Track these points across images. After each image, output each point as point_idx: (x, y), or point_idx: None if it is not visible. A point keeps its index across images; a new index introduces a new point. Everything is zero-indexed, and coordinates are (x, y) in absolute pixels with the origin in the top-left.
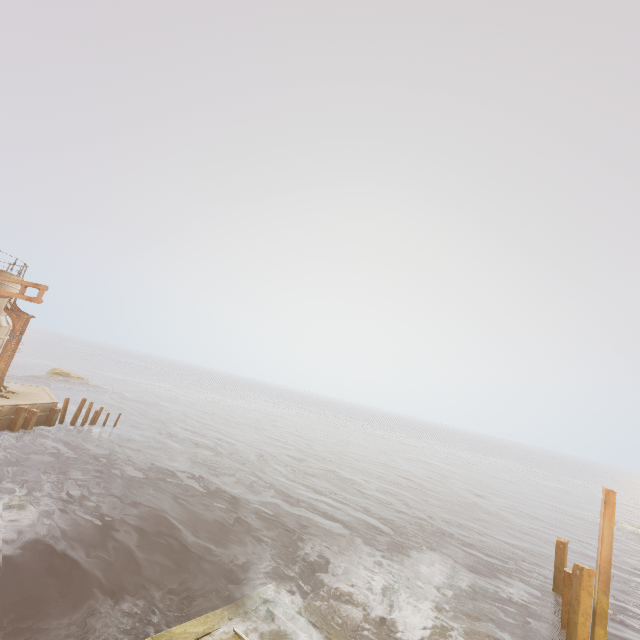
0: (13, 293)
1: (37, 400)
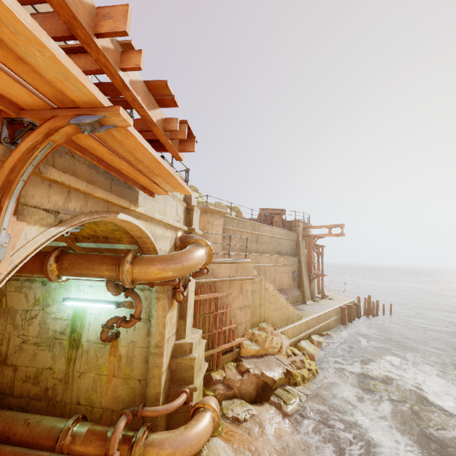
0: (325, 234)
1: (345, 299)
